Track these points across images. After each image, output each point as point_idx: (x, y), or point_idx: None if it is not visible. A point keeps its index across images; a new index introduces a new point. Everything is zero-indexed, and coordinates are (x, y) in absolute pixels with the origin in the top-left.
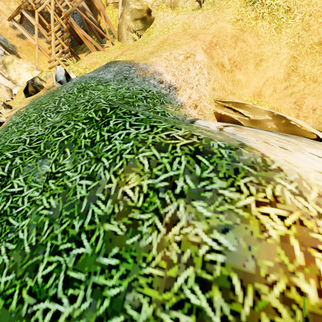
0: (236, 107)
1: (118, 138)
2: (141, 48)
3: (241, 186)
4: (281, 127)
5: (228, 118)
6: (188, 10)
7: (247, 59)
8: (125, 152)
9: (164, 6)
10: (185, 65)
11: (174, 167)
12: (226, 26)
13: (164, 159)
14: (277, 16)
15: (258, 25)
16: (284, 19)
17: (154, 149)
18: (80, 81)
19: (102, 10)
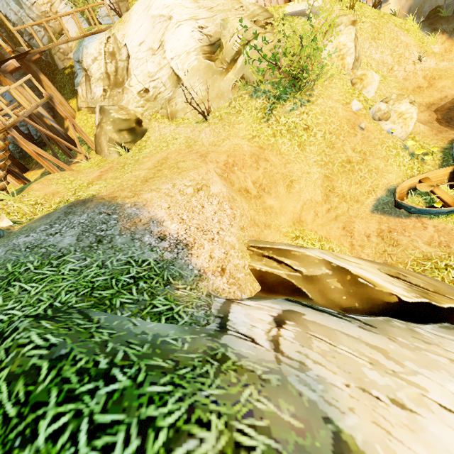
0: (279, 256)
1: None
2: (129, 170)
3: None
4: (349, 287)
5: (273, 277)
6: (191, 123)
7: (275, 181)
8: None
9: (159, 116)
10: (197, 201)
11: None
12: (241, 143)
13: None
14: (297, 133)
15: (279, 142)
16: (305, 136)
17: None
18: (4, 260)
19: (69, 118)
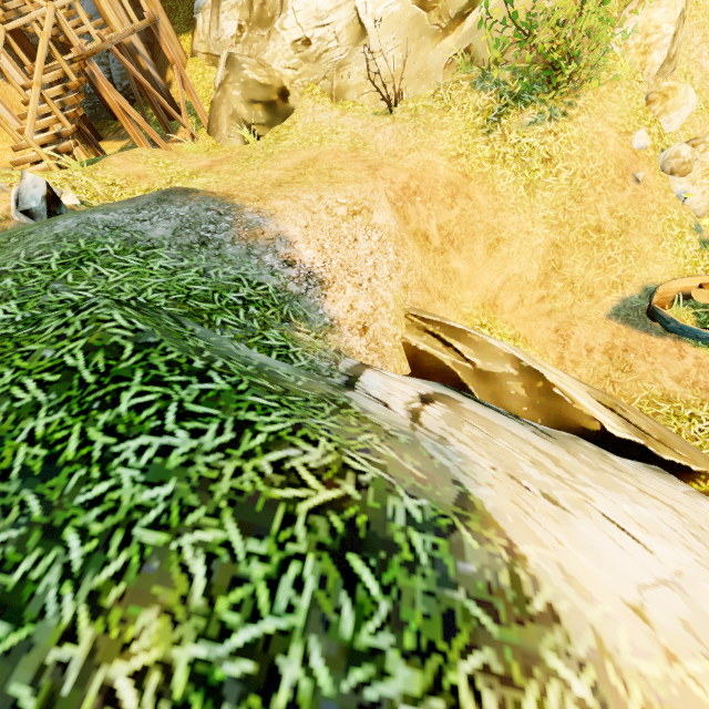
0: (448, 336)
1: (135, 460)
2: (256, 166)
3: (460, 693)
4: (536, 397)
5: (432, 361)
6: (366, 112)
7: (473, 233)
8: (142, 519)
9: (318, 91)
10: (349, 229)
11: (280, 599)
12: (436, 161)
13: (256, 563)
14: (529, 165)
15: (496, 173)
16: (541, 173)
17: (231, 522)
18: (75, 234)
19: (178, 64)
